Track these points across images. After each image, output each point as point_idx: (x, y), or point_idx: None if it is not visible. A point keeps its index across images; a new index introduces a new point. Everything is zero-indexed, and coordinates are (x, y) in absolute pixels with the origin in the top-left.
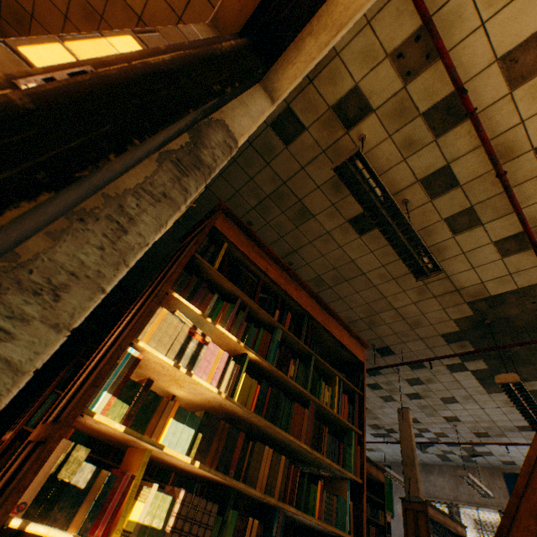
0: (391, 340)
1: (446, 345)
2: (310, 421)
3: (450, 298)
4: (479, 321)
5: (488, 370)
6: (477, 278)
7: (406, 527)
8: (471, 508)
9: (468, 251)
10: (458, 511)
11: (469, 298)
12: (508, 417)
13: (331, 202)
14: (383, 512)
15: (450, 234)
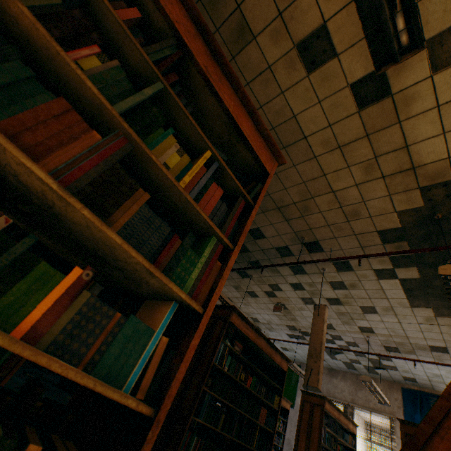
0: (322, 233)
1: (381, 245)
2: (96, 156)
3: (402, 180)
4: (428, 217)
5: (419, 281)
6: (445, 150)
7: (301, 416)
8: (365, 411)
9: (446, 103)
10: (352, 412)
11: (425, 181)
12: (424, 335)
13: (279, 9)
14: (278, 397)
15: (429, 71)
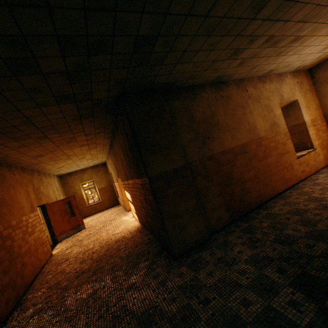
0: None
1: None
2: None
3: None
4: None
5: None
6: None
7: None
8: None
9: None
10: None
11: None
12: None
13: None
14: None
15: None
